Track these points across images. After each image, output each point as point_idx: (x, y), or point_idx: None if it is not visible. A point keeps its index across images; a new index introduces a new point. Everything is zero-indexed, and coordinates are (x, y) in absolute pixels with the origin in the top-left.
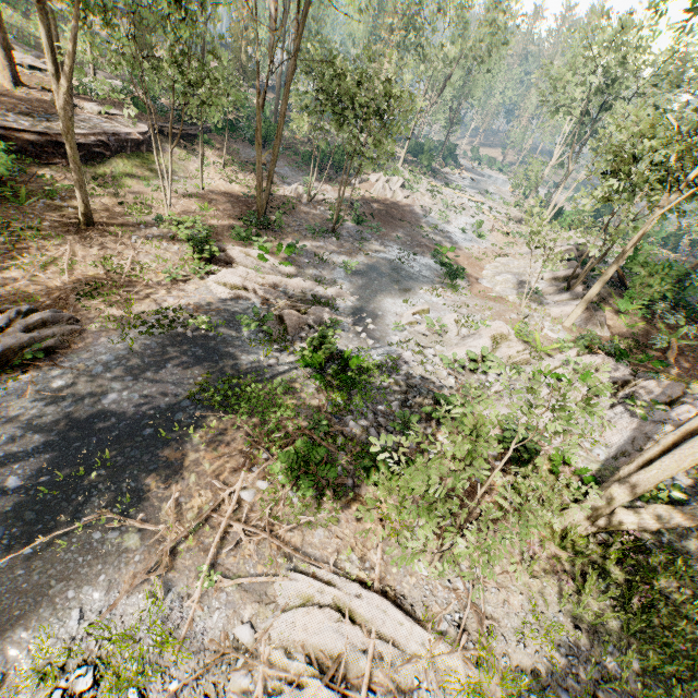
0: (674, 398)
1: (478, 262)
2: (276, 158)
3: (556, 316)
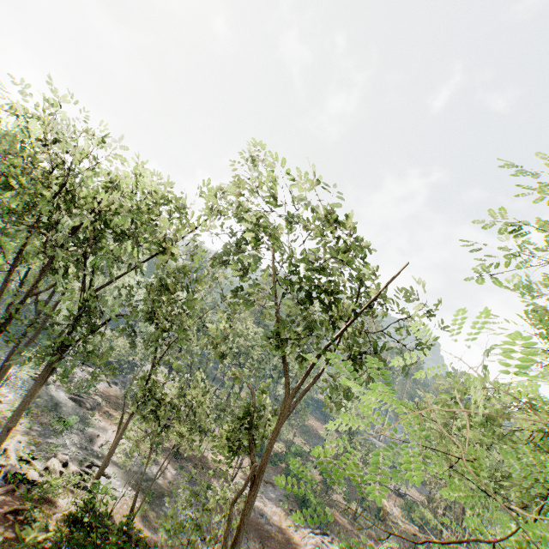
0: None
1: None
2: None
3: None
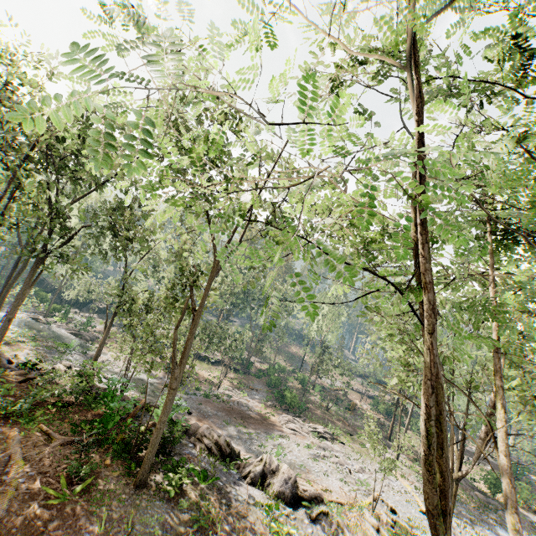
0: None
1: None
2: None
3: None
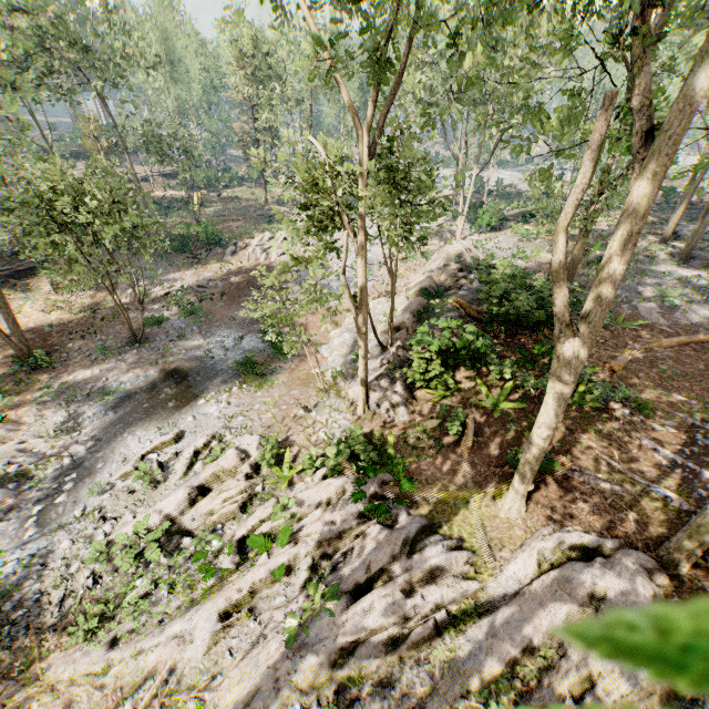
0: (374, 573)
1: (339, 316)
2: (5, 300)
3: (353, 400)
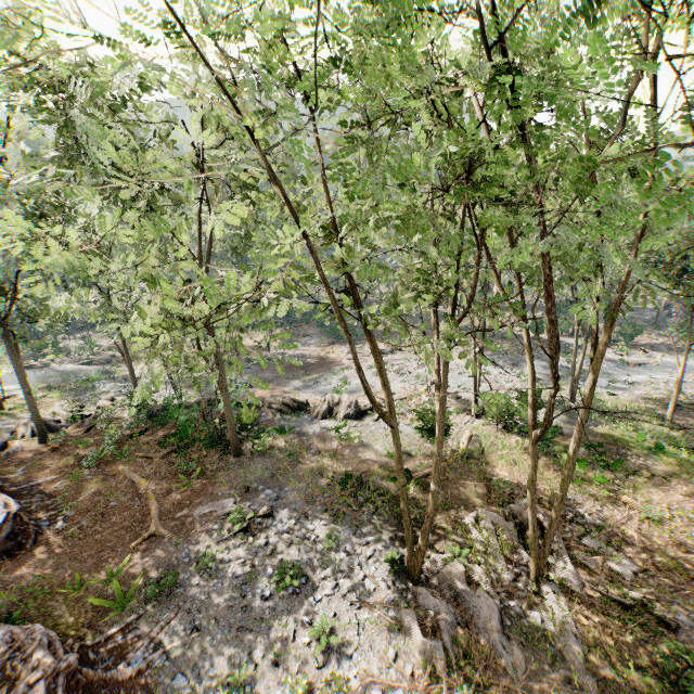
0: None
1: None
2: None
3: None
